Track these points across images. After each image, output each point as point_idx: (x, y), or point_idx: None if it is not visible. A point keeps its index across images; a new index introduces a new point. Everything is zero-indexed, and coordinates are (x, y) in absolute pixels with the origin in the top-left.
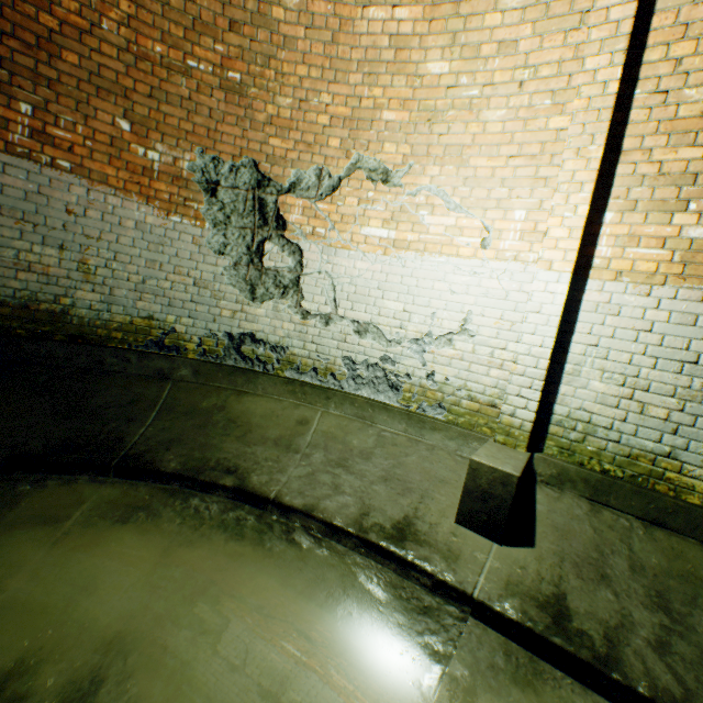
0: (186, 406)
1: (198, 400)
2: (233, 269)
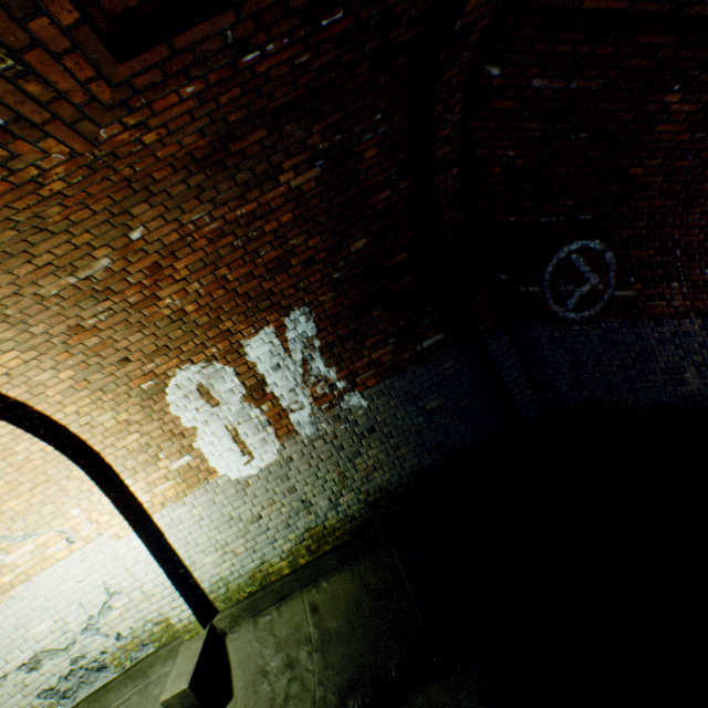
0: None
1: None
2: None
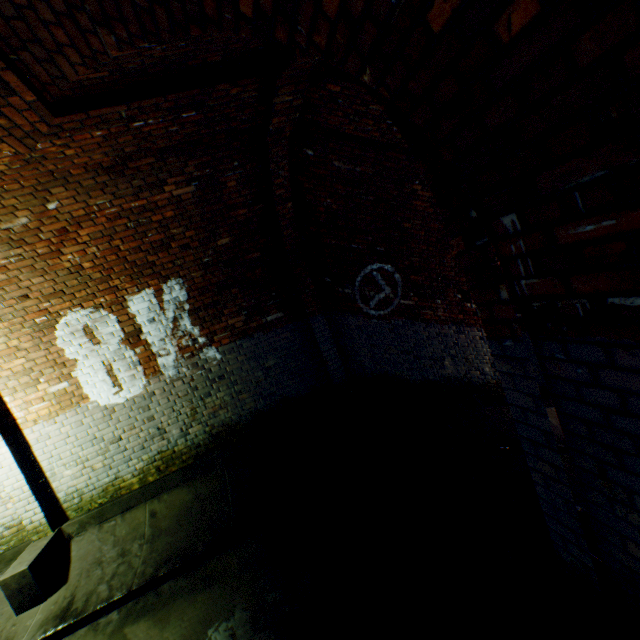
0: None
1: None
2: None
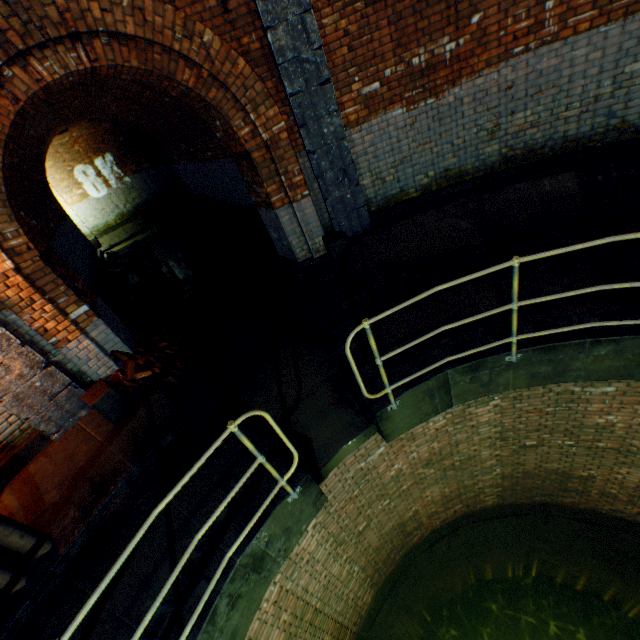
0: None
1: None
2: None
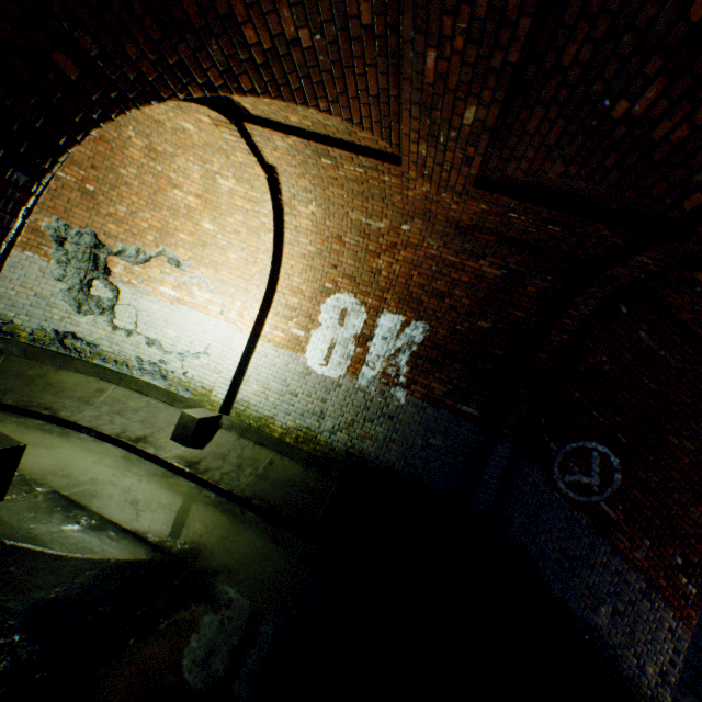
0: (16, 372)
1: (26, 369)
2: (68, 291)
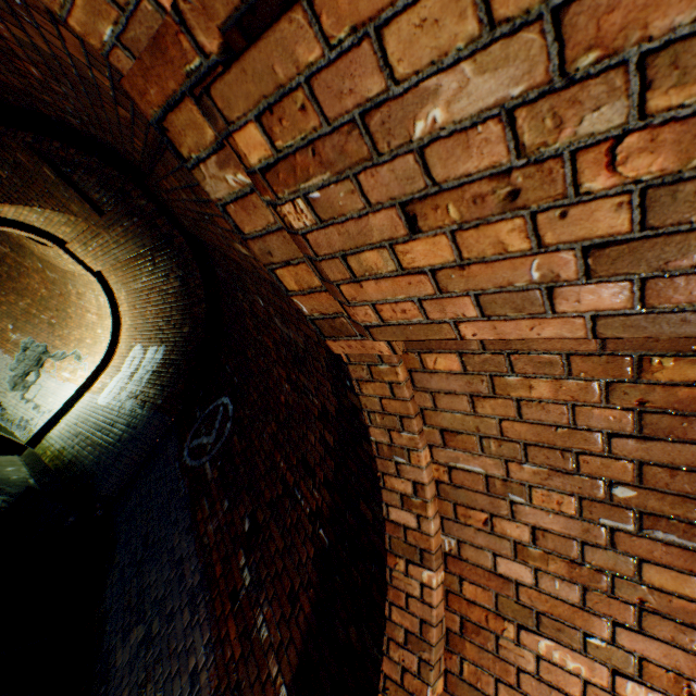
0: None
1: None
2: (15, 377)
